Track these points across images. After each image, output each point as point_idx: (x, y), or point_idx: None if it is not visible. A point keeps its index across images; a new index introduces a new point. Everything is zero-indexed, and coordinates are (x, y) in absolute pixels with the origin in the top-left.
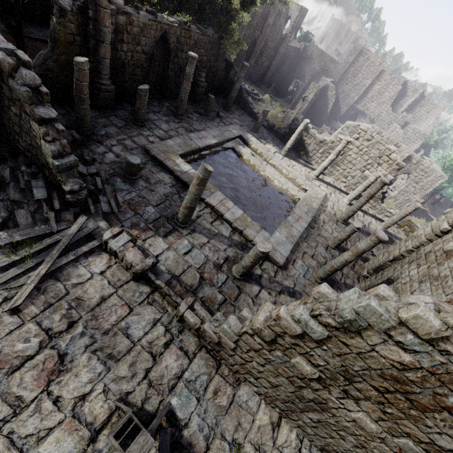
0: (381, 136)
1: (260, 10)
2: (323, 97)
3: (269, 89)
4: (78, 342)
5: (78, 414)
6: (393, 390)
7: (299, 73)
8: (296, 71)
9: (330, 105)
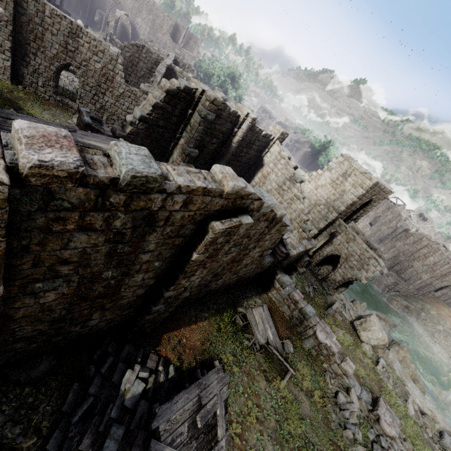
0: (160, 51)
1: None
2: (122, 26)
3: (79, 16)
4: (62, 77)
5: (72, 86)
6: (132, 65)
7: (99, 5)
8: (96, 3)
9: (129, 33)
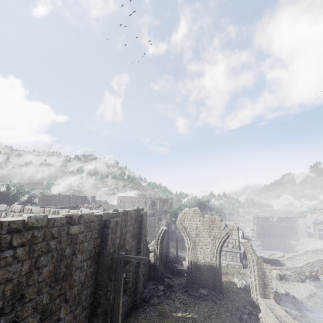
0: None
1: (65, 204)
2: None
3: None
4: None
5: None
6: None
7: None
8: None
9: None
